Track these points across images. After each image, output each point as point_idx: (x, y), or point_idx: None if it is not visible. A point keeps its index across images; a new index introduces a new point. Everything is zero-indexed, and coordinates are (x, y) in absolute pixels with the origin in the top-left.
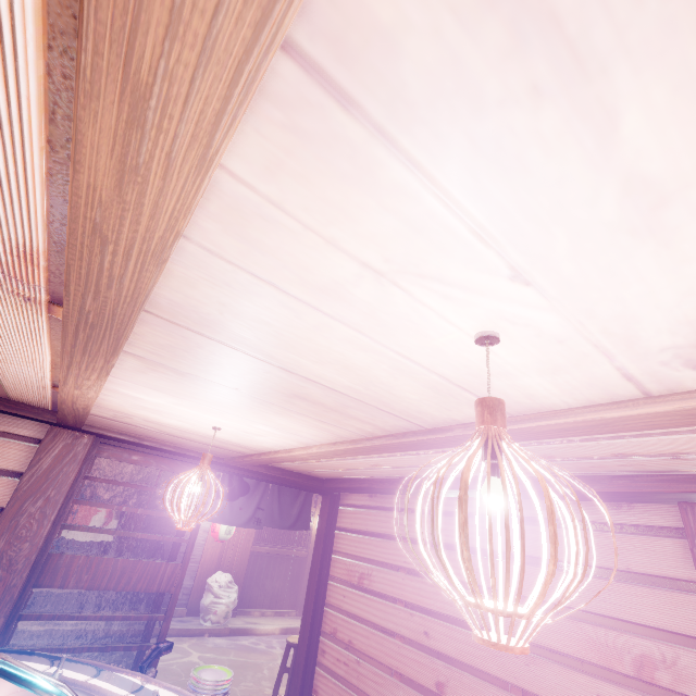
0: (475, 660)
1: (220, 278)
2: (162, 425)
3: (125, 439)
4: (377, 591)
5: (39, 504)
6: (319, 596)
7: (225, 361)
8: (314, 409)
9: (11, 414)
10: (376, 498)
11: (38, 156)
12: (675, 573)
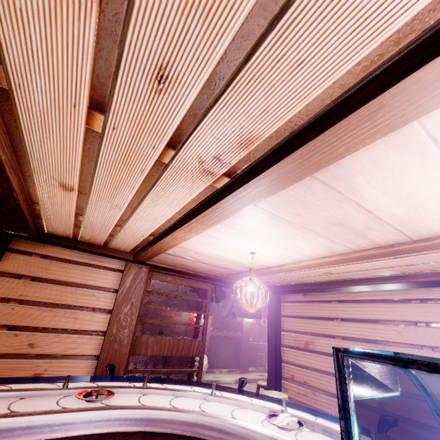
0: (406, 387)
1: (396, 141)
2: (203, 255)
3: (167, 267)
4: (321, 351)
5: (129, 307)
6: (277, 357)
7: (317, 203)
8: (340, 233)
9: (106, 256)
10: (309, 296)
11: (346, 69)
12: None
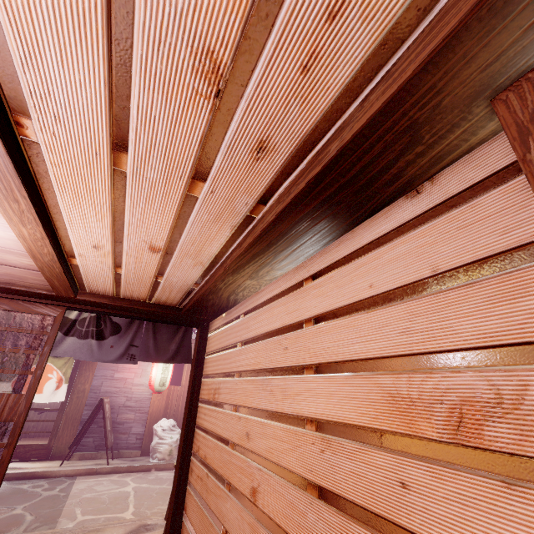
0: (279, 456)
1: None
2: None
3: None
4: (222, 402)
5: None
6: (190, 419)
7: None
8: None
9: None
10: (226, 315)
11: None
12: (509, 240)
